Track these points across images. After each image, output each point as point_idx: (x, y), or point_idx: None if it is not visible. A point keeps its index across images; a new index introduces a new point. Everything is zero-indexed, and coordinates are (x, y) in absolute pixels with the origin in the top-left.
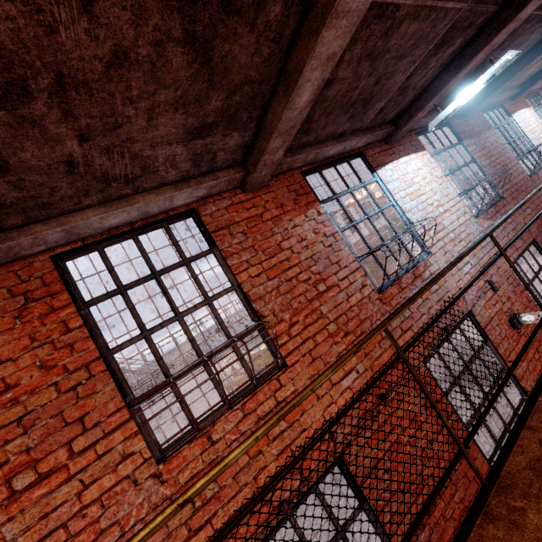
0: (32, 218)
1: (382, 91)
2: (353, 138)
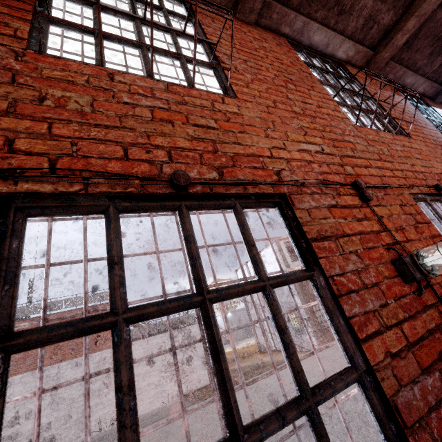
0: (300, 5)
1: None
2: (422, 77)
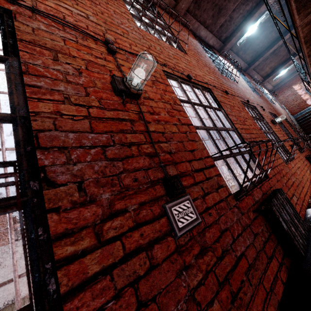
0: None
1: (225, 9)
2: (210, 33)
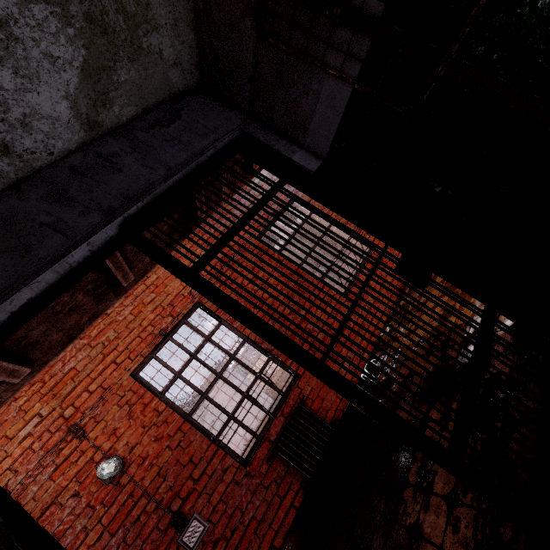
0: None
1: None
2: None
